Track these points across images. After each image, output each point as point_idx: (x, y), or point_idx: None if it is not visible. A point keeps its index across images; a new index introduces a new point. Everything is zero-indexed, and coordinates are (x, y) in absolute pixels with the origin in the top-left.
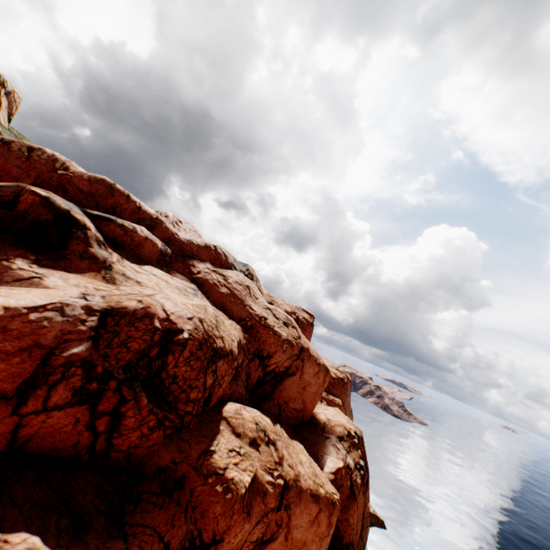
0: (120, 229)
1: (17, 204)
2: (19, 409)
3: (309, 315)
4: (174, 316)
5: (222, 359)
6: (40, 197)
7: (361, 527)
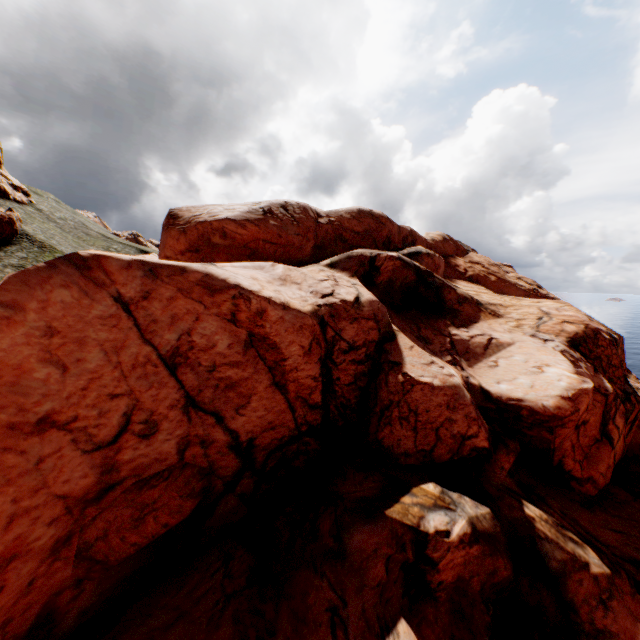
0: (429, 259)
1: (374, 277)
2: (611, 444)
3: (510, 268)
4: (590, 323)
5: None
6: (397, 259)
7: None
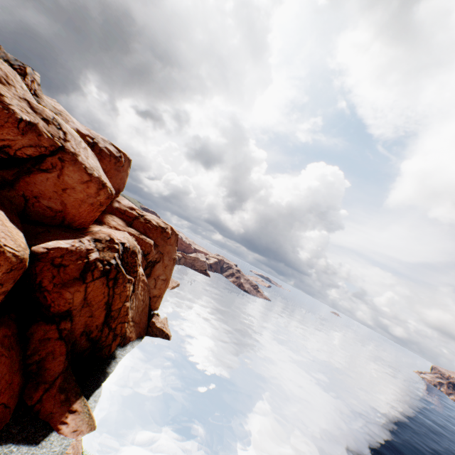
0: None
1: None
2: None
3: (118, 151)
4: None
5: None
6: None
7: (106, 316)
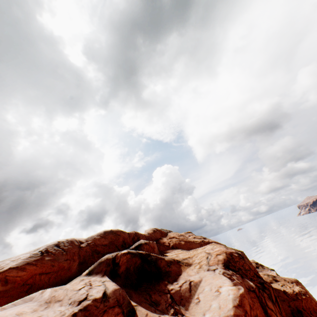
0: (147, 245)
1: (117, 270)
2: None
3: (190, 233)
4: (227, 250)
5: None
6: (128, 253)
7: None
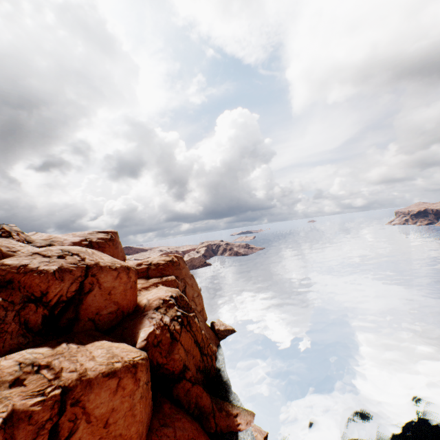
0: None
1: None
2: None
3: (106, 233)
4: None
5: None
6: None
7: (199, 350)
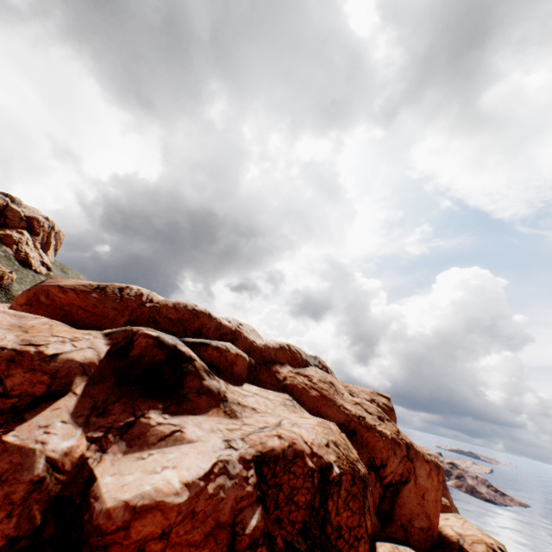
0: (216, 352)
1: (130, 349)
2: None
3: (386, 399)
4: (315, 447)
5: (367, 489)
6: (152, 338)
7: None
